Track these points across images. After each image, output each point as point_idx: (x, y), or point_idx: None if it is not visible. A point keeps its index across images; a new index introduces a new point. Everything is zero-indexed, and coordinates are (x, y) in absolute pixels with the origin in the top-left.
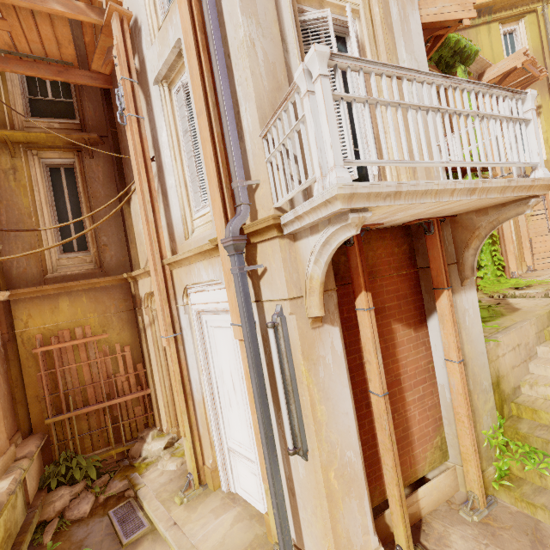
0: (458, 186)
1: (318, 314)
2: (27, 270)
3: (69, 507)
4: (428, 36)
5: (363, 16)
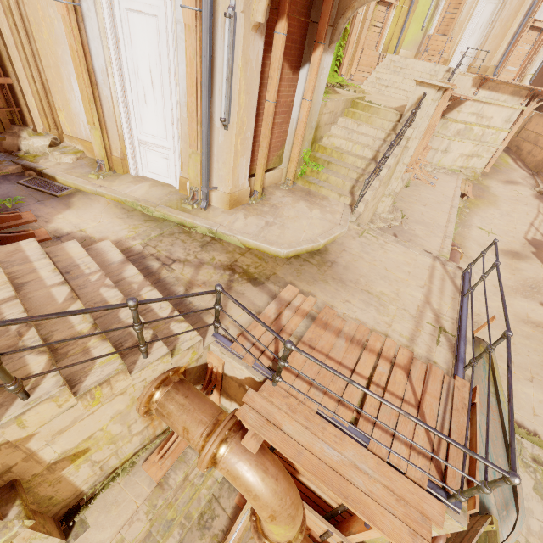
0: None
1: (260, 21)
2: None
3: None
4: None
5: None
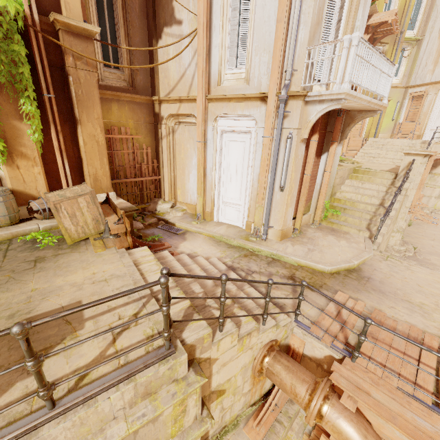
0: (367, 99)
1: (306, 137)
2: None
3: None
4: None
5: None
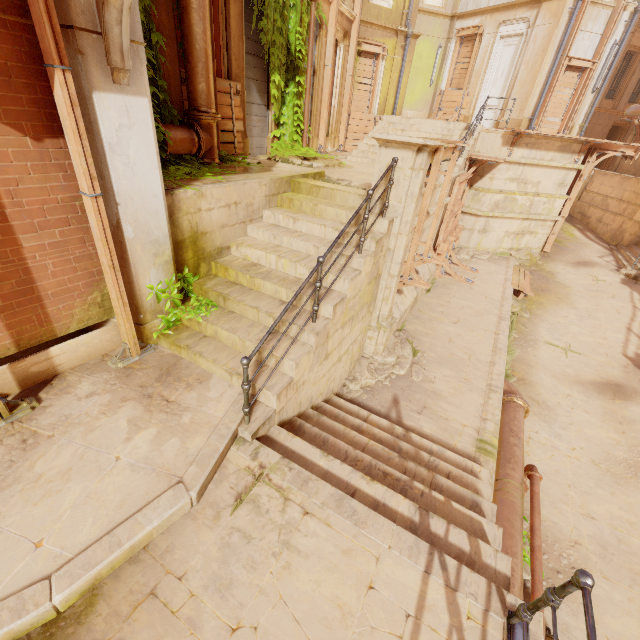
0: None
1: None
2: None
3: None
4: None
5: None
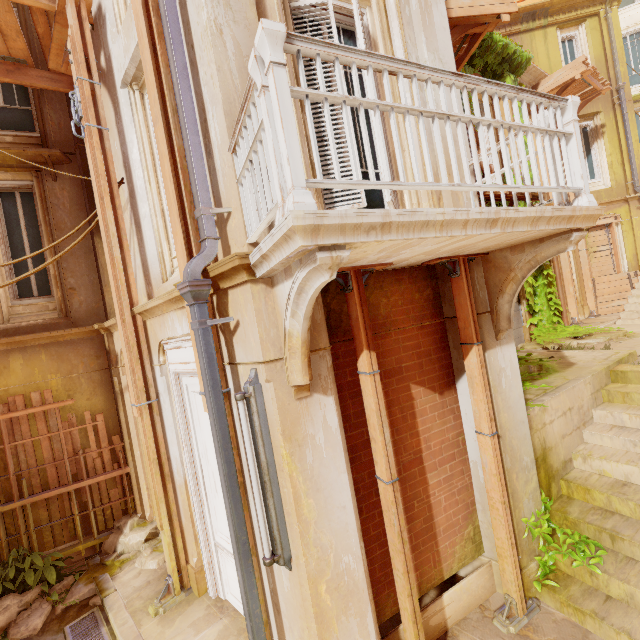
0: (472, 215)
1: (301, 382)
2: None
3: (15, 622)
4: (461, 34)
5: (374, 5)
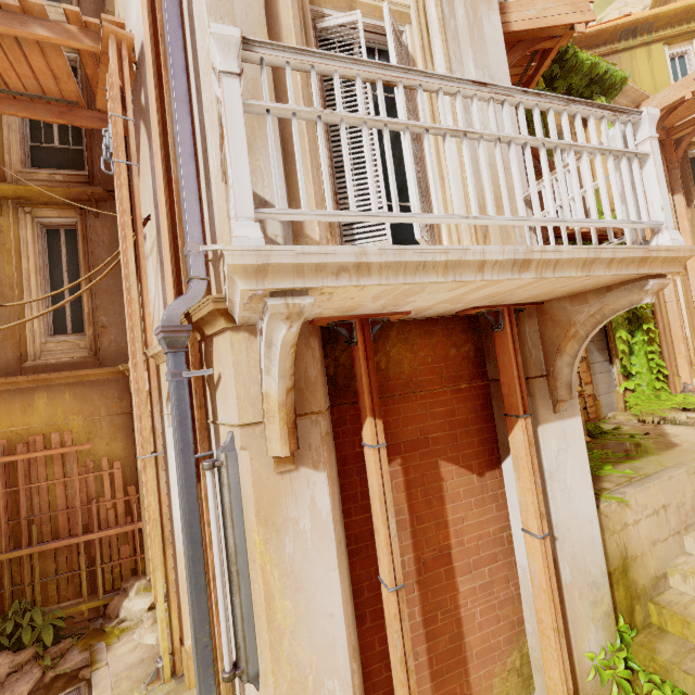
0: (490, 255)
1: (280, 453)
2: (1, 355)
3: (3, 684)
4: (526, 50)
5: (414, 21)
